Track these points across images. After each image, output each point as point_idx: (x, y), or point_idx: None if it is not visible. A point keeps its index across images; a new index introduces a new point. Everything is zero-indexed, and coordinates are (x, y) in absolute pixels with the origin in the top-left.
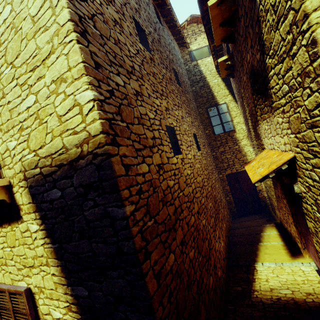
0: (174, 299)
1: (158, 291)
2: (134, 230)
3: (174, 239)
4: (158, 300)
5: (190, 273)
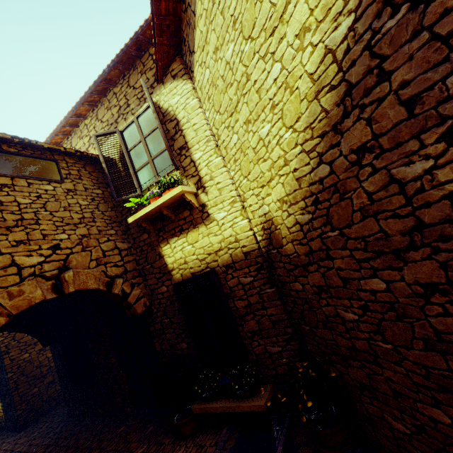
0: (22, 368)
1: (11, 364)
2: (2, 345)
3: (33, 348)
4: (10, 366)
5: (44, 362)
